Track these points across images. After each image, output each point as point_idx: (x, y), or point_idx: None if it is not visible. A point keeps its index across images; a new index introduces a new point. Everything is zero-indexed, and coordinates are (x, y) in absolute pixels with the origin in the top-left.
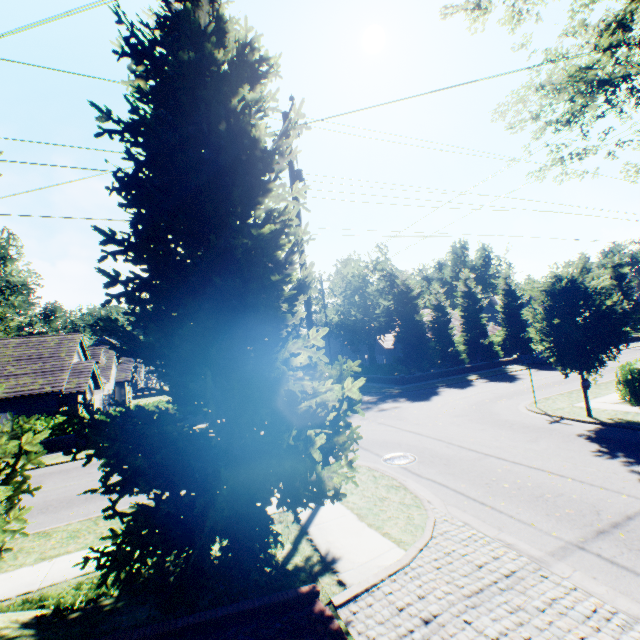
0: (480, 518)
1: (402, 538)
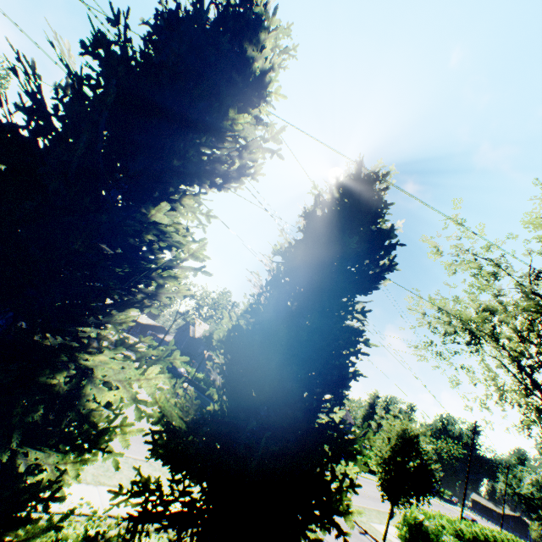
0: None
1: None
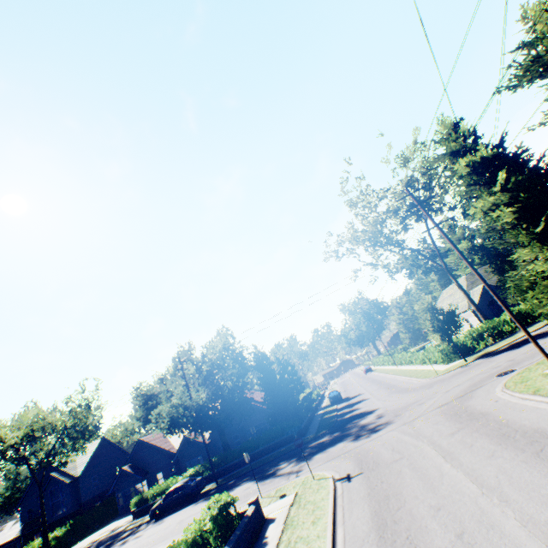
0: None
1: None
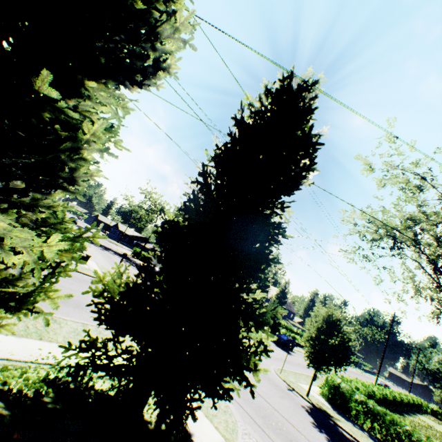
0: (264, 441)
1: (227, 436)
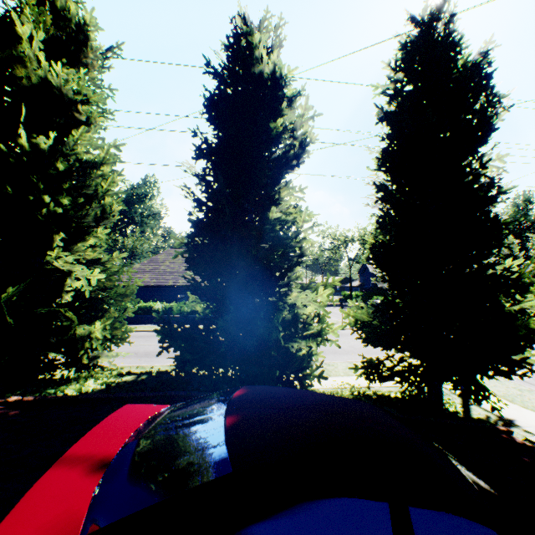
0: None
1: None
